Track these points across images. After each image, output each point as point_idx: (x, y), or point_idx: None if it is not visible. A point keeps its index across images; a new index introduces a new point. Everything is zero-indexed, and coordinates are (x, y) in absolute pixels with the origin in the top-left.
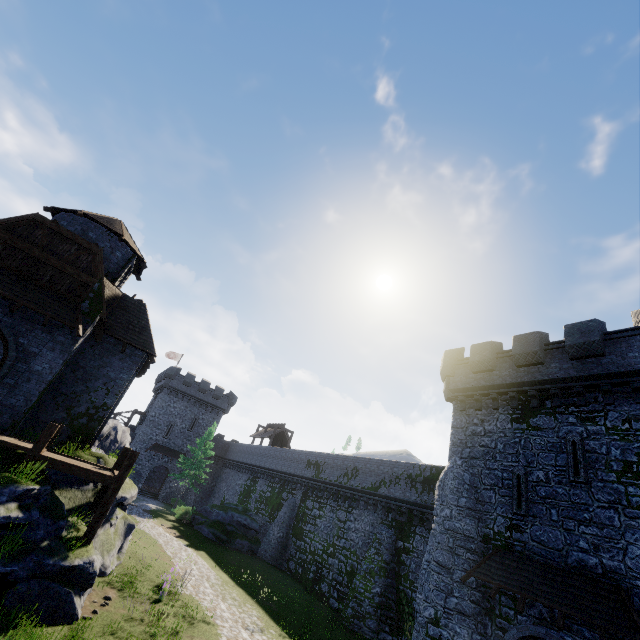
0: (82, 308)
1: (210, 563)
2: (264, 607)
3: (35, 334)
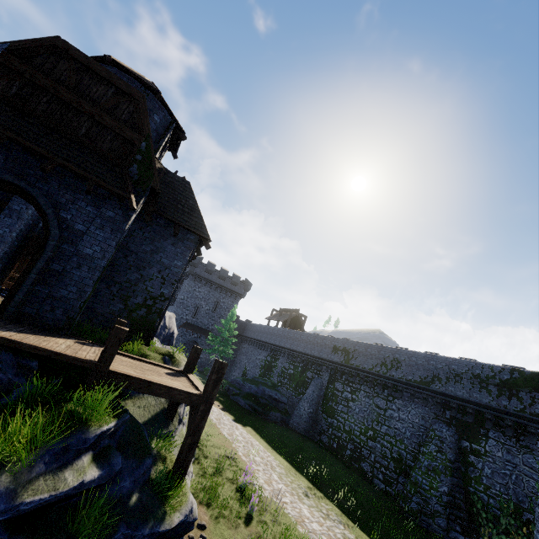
0: (130, 174)
1: (262, 442)
2: (338, 505)
3: (78, 207)
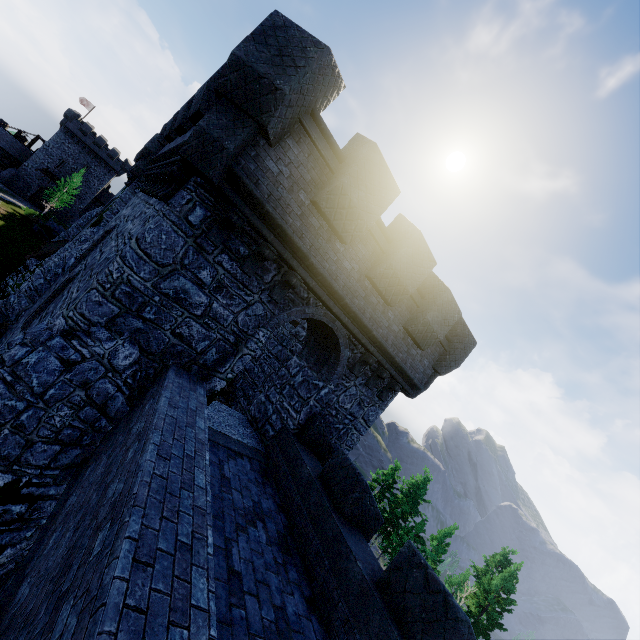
0: None
1: None
2: None
3: None
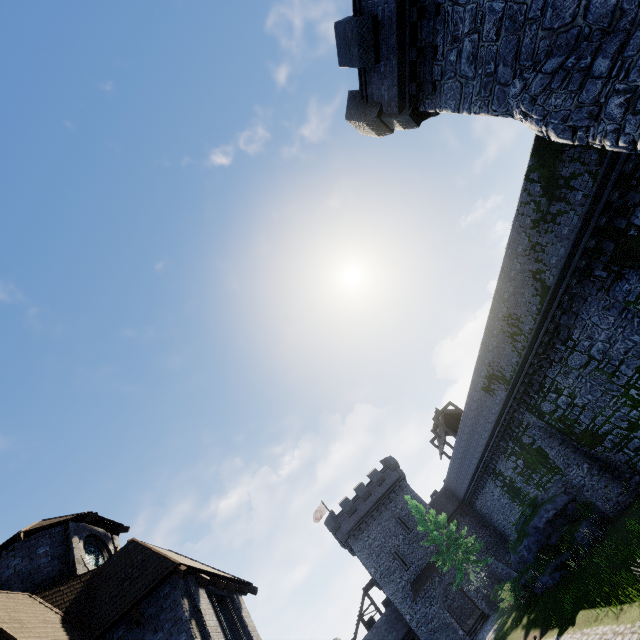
0: None
1: (603, 617)
2: None
3: None
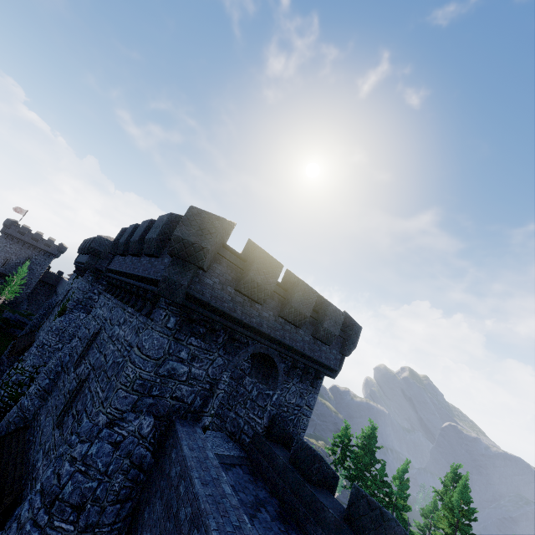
0: None
1: None
2: None
3: None
